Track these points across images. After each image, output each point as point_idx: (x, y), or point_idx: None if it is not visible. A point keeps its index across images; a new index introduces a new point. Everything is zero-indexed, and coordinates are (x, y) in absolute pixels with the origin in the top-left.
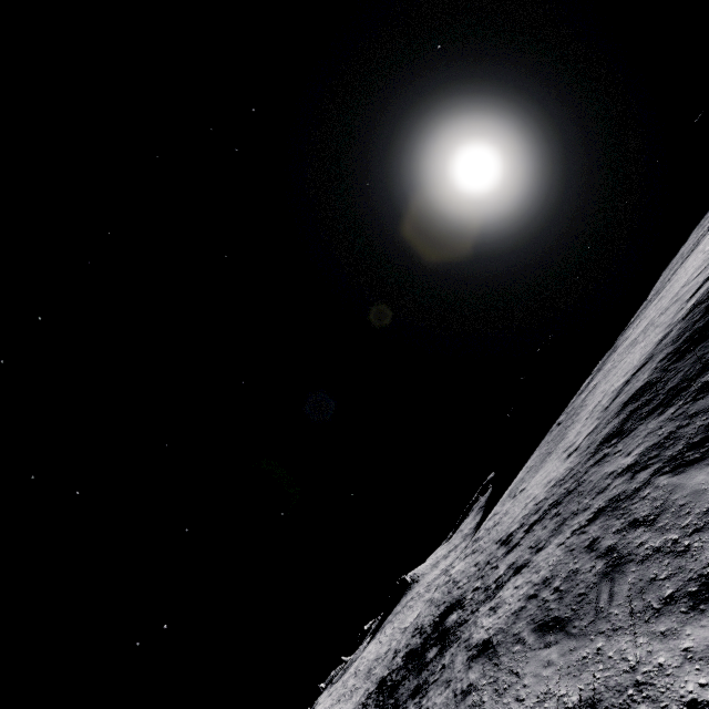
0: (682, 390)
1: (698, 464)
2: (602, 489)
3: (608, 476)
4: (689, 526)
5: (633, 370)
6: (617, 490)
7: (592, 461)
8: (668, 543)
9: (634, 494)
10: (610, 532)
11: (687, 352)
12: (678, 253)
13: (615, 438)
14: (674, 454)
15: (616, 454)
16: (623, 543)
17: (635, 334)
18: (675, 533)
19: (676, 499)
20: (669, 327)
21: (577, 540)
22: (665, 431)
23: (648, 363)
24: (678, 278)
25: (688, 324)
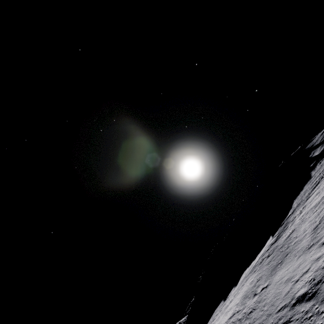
0: None
1: None
2: None
3: None
4: None
5: None
6: None
7: None
8: None
9: None
10: None
11: None
12: (300, 193)
13: None
14: None
15: None
16: None
17: (311, 205)
18: None
19: None
20: None
21: None
22: None
23: None
24: None
25: None
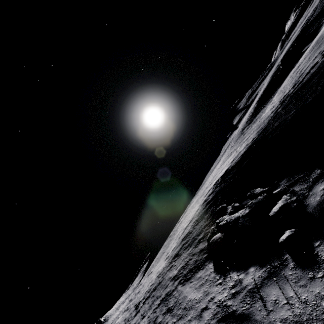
0: (195, 240)
1: (189, 281)
2: (166, 286)
3: (169, 279)
4: (179, 315)
5: (189, 221)
6: (169, 289)
7: (169, 267)
8: (173, 323)
9: (172, 293)
10: (162, 313)
11: (199, 222)
12: (210, 169)
13: (177, 256)
14: (185, 273)
15: (174, 267)
16: (163, 321)
17: (194, 202)
18: (175, 318)
19: (180, 299)
20: (199, 206)
21: (152, 316)
22: (186, 260)
23: (191, 221)
24: (206, 183)
25: (202, 208)
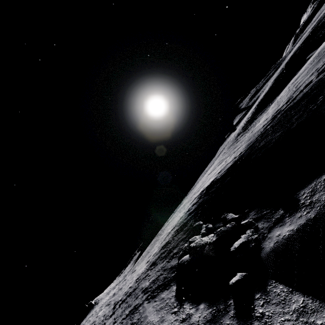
0: (171, 252)
1: (154, 299)
2: (137, 296)
3: (141, 290)
4: None
5: (172, 227)
6: (138, 301)
7: (145, 275)
8: None
9: (139, 307)
10: None
11: (178, 233)
12: (205, 170)
13: (153, 265)
14: (154, 289)
15: (148, 277)
16: None
17: (183, 204)
18: None
19: (142, 317)
20: (184, 213)
21: None
22: (158, 274)
23: (173, 229)
24: (196, 187)
25: (184, 218)
